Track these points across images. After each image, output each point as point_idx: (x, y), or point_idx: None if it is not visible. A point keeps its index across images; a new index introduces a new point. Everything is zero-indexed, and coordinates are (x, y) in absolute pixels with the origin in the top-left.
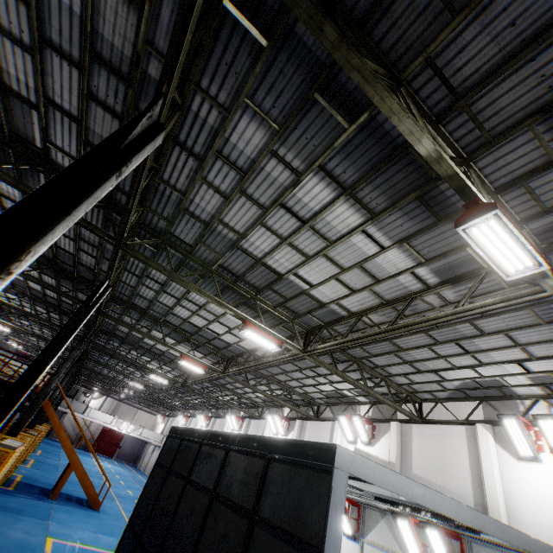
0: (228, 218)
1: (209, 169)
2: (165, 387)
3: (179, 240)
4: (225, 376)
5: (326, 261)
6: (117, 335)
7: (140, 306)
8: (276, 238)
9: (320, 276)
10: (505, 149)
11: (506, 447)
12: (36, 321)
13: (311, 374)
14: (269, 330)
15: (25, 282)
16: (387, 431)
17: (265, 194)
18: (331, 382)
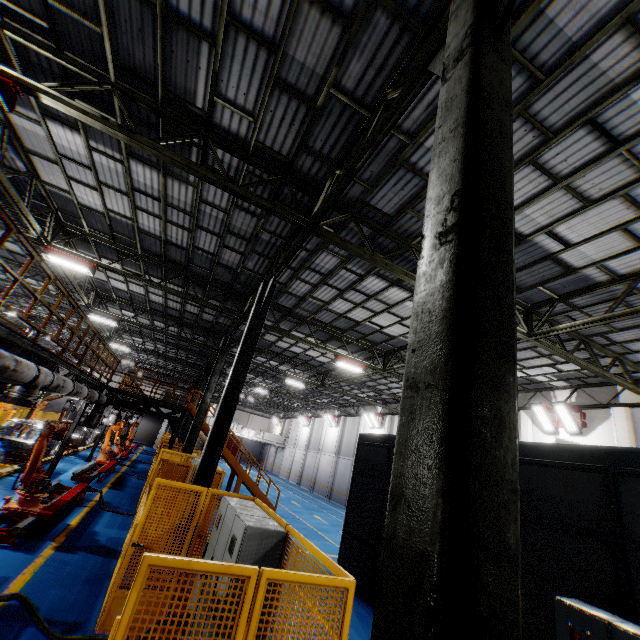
0: None
1: None
2: (293, 391)
3: (375, 211)
4: (386, 373)
5: (618, 204)
6: None
7: (284, 305)
8: (543, 180)
9: (593, 228)
10: None
11: None
12: (150, 337)
13: None
14: None
15: (145, 295)
16: (606, 418)
17: (564, 108)
18: (523, 368)
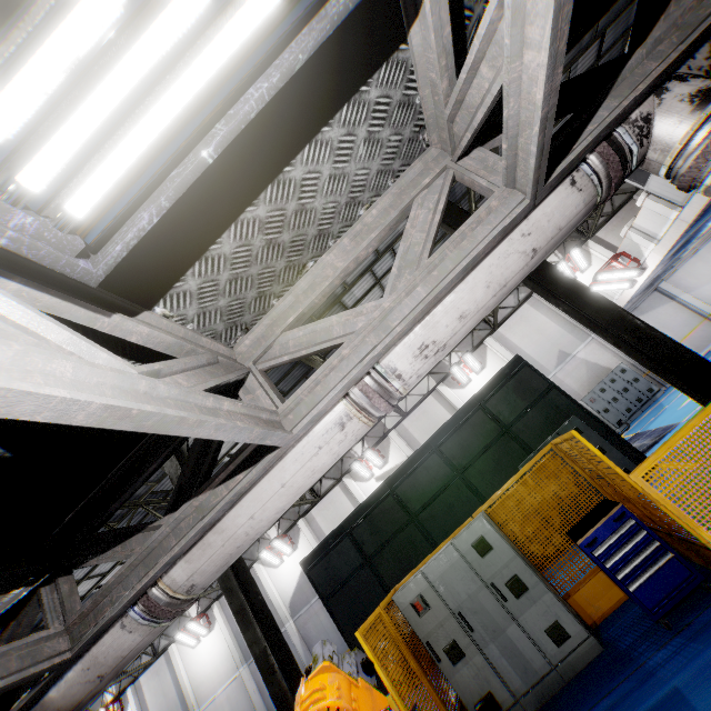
0: None
1: None
2: None
3: None
4: None
5: None
6: None
7: None
8: (372, 281)
9: None
10: (482, 202)
11: (455, 387)
12: None
13: None
14: None
15: None
16: (390, 443)
17: (385, 242)
18: None
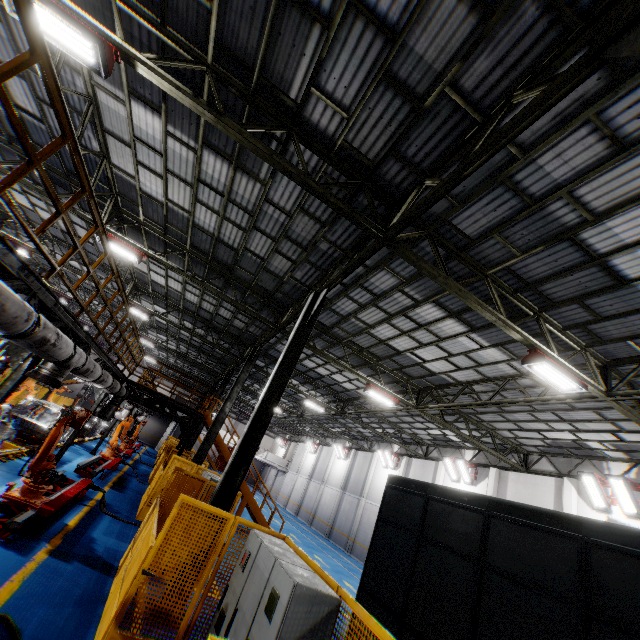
0: (589, 187)
1: (623, 93)
2: (308, 414)
3: (456, 231)
4: (419, 411)
5: None
6: (269, 355)
7: (322, 323)
8: None
9: None
10: None
11: None
12: (175, 336)
13: (546, 417)
14: (563, 362)
15: (182, 293)
16: None
17: None
18: (577, 430)
